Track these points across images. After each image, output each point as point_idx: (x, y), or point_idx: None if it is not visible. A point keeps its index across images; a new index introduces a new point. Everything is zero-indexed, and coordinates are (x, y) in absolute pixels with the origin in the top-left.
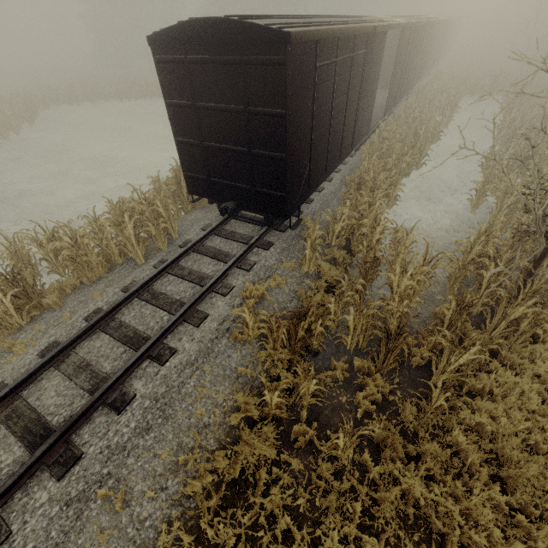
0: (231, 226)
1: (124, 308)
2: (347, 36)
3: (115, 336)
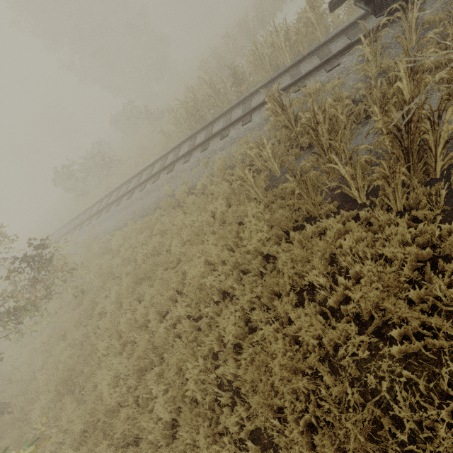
0: (368, 22)
1: (257, 95)
2: None
3: (243, 109)
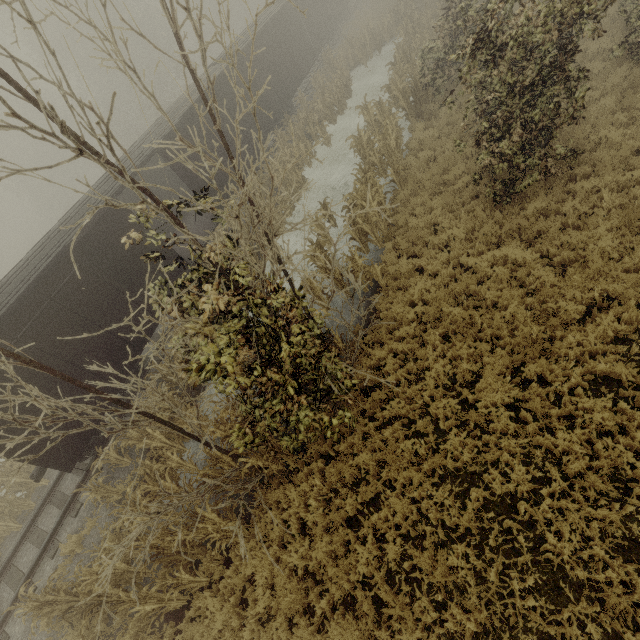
0: None
1: None
2: (18, 308)
3: None
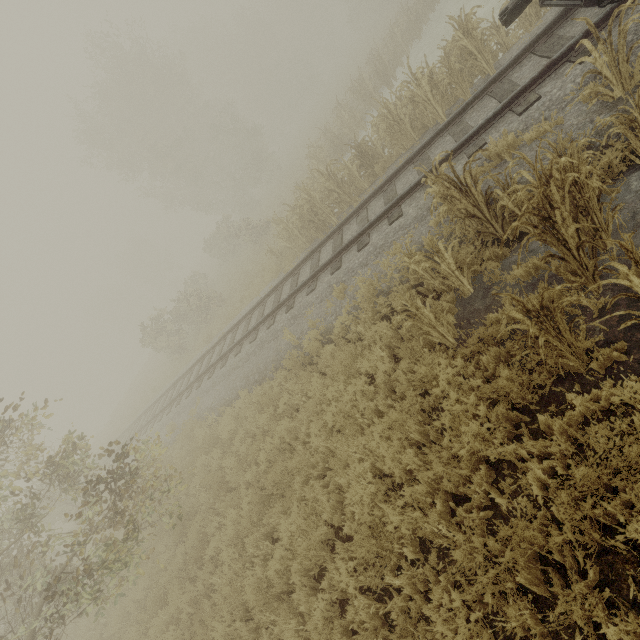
0: (570, 24)
1: (402, 175)
2: None
3: (384, 199)
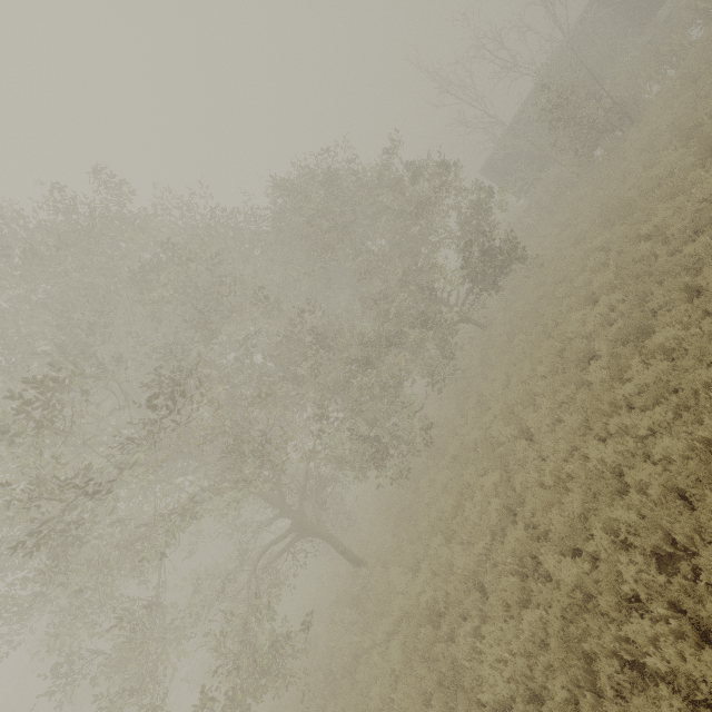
0: None
1: None
2: (516, 124)
3: None
